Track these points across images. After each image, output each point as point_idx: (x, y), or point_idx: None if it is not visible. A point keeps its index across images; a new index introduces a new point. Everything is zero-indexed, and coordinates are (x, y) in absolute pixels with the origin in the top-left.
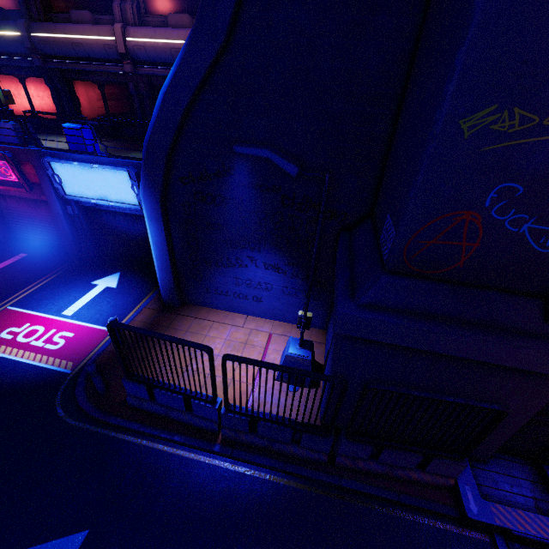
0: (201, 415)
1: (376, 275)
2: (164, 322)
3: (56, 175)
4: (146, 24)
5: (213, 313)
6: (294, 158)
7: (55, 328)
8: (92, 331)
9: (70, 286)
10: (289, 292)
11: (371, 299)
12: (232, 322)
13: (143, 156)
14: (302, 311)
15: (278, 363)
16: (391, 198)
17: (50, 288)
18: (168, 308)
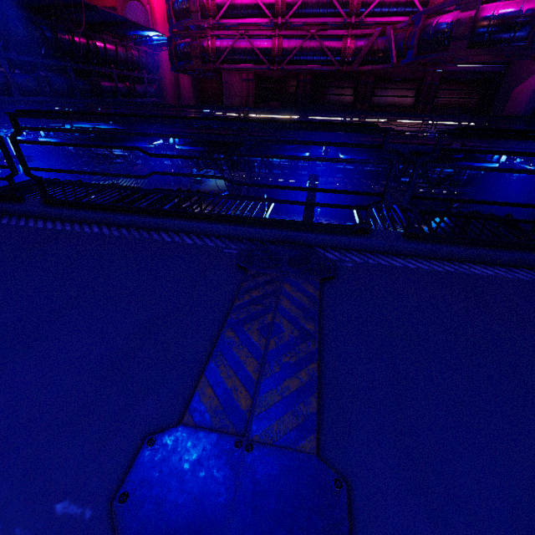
0: None
1: None
2: None
3: None
4: None
5: None
6: None
7: None
8: None
9: None
10: None
11: None
12: None
13: None
14: None
15: None
16: None
17: None
18: None
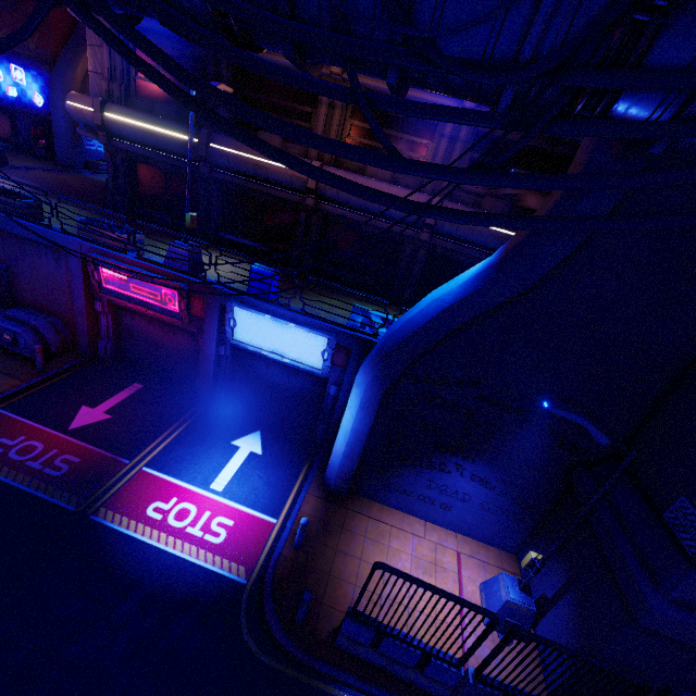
0: (432, 676)
1: (681, 567)
2: (336, 518)
3: (233, 319)
4: (340, 164)
5: (386, 512)
6: (552, 389)
7: (208, 509)
8: (253, 520)
9: (208, 445)
10: (488, 508)
11: (682, 596)
12: (411, 530)
13: (384, 349)
14: (537, 555)
15: (479, 599)
16: (688, 482)
17: (185, 444)
18: (334, 497)
